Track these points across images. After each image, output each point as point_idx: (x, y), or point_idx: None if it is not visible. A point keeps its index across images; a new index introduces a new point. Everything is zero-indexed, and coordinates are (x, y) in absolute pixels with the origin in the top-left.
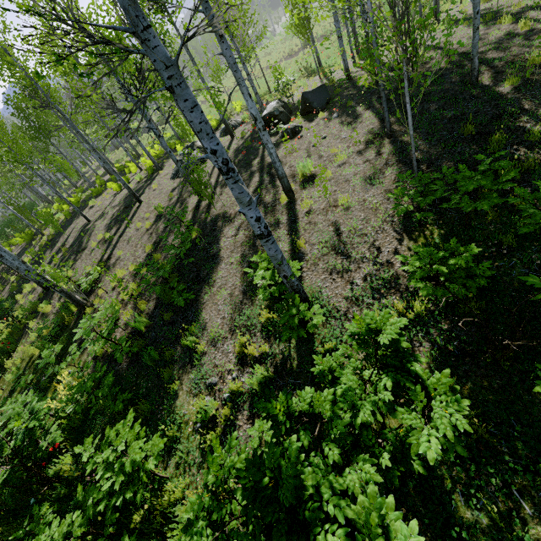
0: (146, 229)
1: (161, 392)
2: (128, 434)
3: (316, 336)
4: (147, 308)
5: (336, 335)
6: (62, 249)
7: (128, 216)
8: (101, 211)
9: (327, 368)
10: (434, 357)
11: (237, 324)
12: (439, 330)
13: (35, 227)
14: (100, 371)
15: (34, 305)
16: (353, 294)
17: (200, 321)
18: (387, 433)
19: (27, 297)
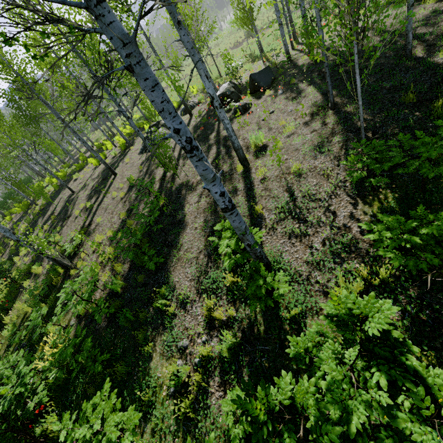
0: (121, 198)
1: (136, 353)
2: (104, 404)
3: (281, 301)
4: (122, 270)
5: (300, 300)
6: (51, 217)
7: (106, 187)
8: (83, 183)
9: (303, 350)
10: (407, 327)
11: (204, 286)
12: (408, 298)
13: (29, 199)
14: (82, 329)
15: (28, 267)
16: (314, 259)
17: (170, 283)
18: (384, 437)
19: (23, 259)
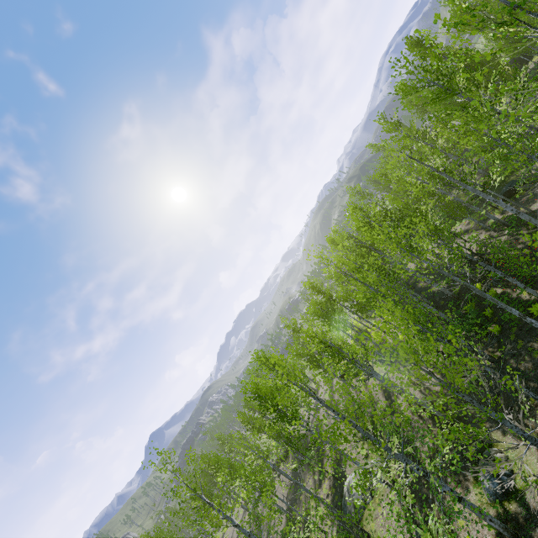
0: None
1: None
2: None
3: None
4: None
5: None
6: None
7: None
8: None
9: None
10: None
11: None
12: None
13: None
14: None
15: None
16: None
17: None
18: None
19: None
